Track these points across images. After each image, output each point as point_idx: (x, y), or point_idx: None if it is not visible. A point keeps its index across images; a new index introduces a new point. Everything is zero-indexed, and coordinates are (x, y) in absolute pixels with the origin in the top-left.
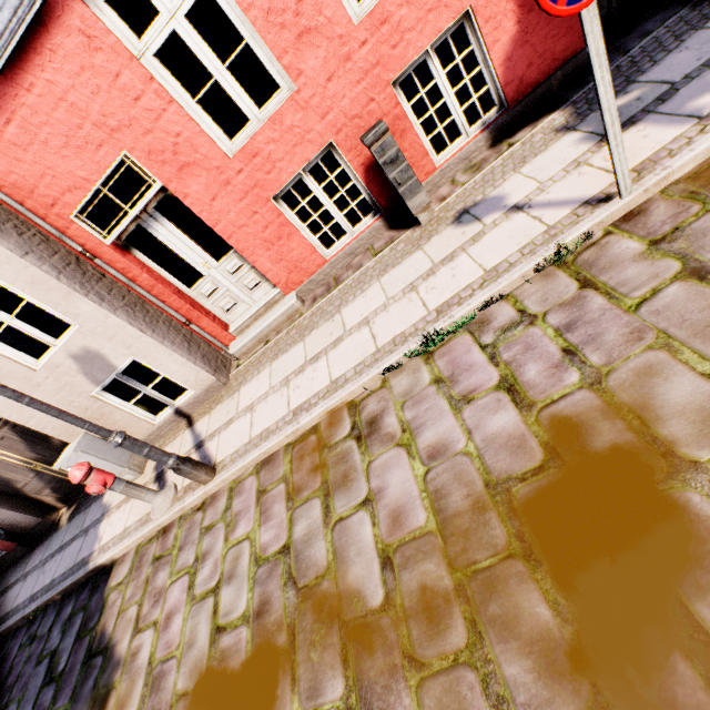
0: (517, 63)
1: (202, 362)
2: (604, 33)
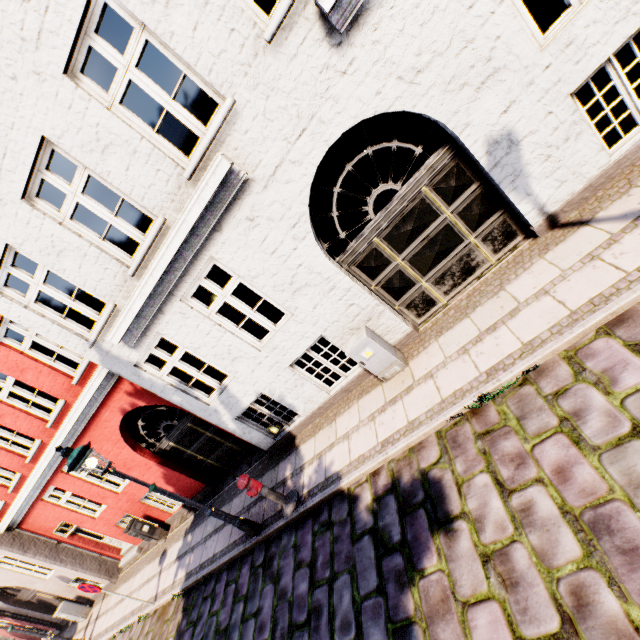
0: (181, 493)
1: (105, 574)
2: (208, 485)
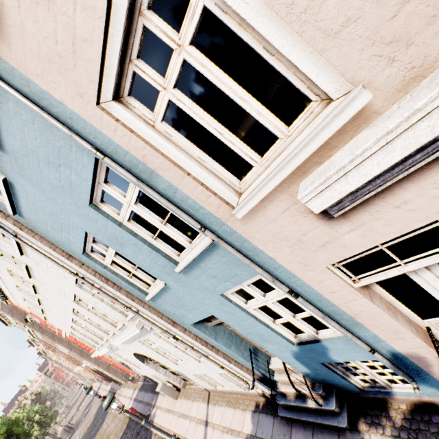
0: None
1: (124, 379)
2: None
